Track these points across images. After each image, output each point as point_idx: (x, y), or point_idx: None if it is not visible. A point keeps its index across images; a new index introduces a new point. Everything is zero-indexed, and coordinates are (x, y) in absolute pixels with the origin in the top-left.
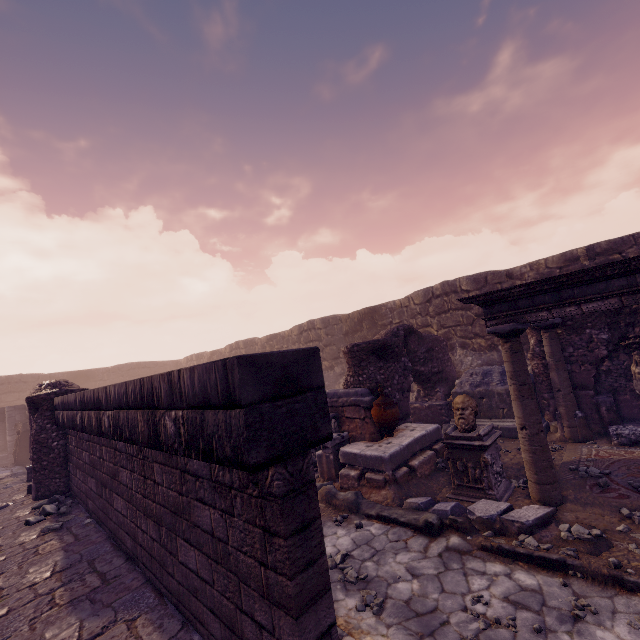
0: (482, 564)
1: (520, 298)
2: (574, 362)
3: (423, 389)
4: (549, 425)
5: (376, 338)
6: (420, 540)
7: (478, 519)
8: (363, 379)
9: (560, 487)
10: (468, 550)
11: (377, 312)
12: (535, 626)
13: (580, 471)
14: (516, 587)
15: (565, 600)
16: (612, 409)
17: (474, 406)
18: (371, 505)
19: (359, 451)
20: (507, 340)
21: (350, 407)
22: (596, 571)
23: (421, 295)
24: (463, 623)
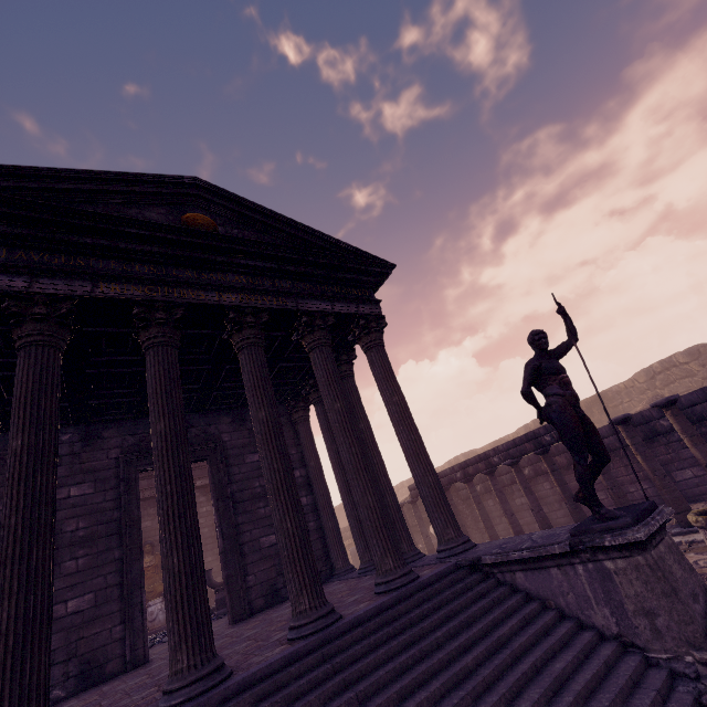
0: None
1: None
2: None
3: None
4: None
5: (640, 408)
6: None
7: None
8: None
9: None
10: None
11: (604, 397)
12: None
13: None
14: None
15: None
16: None
17: None
18: None
19: None
20: None
21: None
22: None
23: (643, 375)
24: None
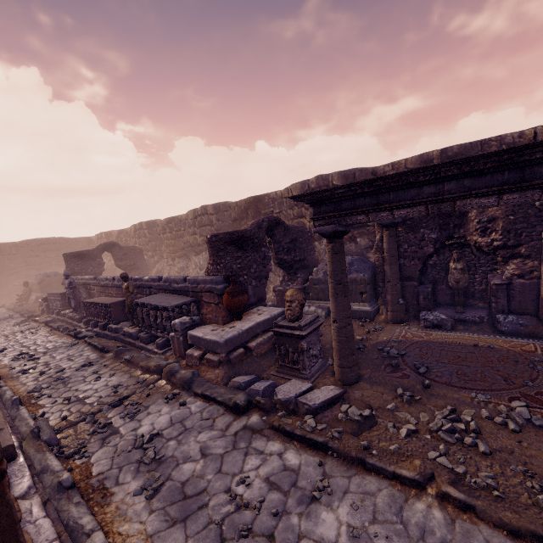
0: (265, 443)
1: (344, 199)
2: (407, 257)
3: (287, 274)
4: (380, 308)
5: (243, 228)
6: (227, 418)
7: (278, 401)
8: (220, 268)
9: (363, 366)
10: (261, 429)
11: (261, 201)
12: (273, 511)
13: (384, 351)
14: (281, 467)
15: (313, 480)
16: (427, 297)
17: (301, 299)
18: (202, 383)
19: (202, 335)
20: (330, 241)
21: (207, 293)
22: (348, 453)
23: (299, 187)
24: (219, 506)
